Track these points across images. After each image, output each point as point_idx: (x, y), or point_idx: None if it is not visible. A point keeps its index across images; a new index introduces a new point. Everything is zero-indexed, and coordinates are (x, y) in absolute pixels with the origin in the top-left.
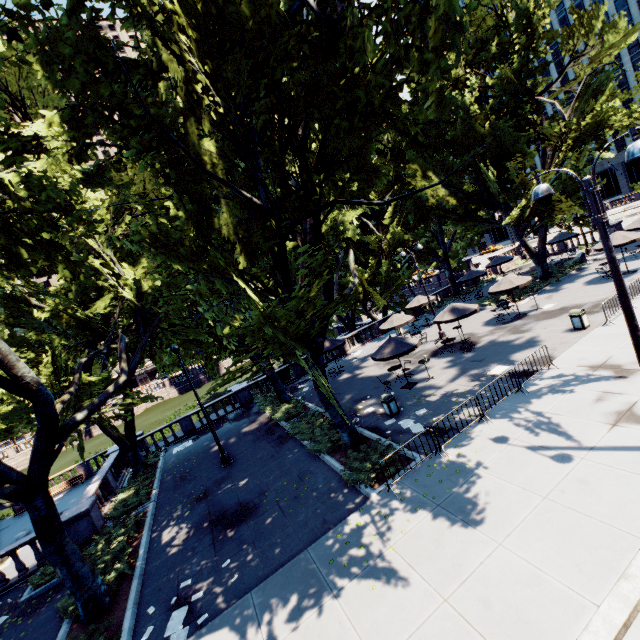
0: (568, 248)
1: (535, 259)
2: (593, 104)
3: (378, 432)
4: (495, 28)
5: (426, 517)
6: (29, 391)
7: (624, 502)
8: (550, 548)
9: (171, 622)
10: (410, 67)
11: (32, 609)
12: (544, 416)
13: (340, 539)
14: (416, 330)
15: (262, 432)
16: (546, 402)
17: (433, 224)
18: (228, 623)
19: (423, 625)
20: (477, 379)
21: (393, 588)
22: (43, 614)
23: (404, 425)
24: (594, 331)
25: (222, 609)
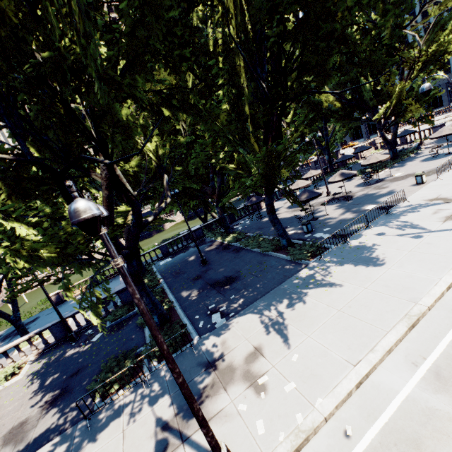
0: (407, 142)
1: (389, 146)
2: (441, 37)
3: (302, 240)
4: None
5: (346, 266)
6: (131, 200)
7: (451, 247)
8: (415, 266)
9: (213, 318)
10: None
11: (117, 328)
12: (404, 222)
13: (299, 279)
14: None
15: (220, 249)
16: (404, 217)
17: (319, 123)
18: (249, 312)
19: (357, 296)
20: (358, 212)
21: (336, 289)
22: (126, 328)
23: (318, 236)
24: (429, 184)
25: (241, 310)
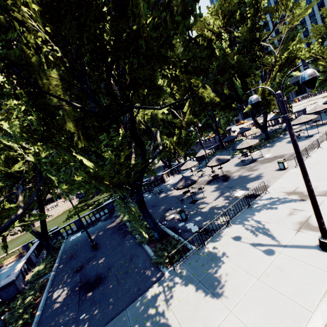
0: (279, 122)
1: (261, 129)
2: (290, 46)
3: (174, 230)
4: (238, 5)
5: (192, 290)
6: None
7: (302, 284)
8: (258, 316)
9: None
10: (194, 27)
11: None
12: (261, 223)
13: (144, 303)
14: (201, 168)
15: (116, 228)
16: (263, 214)
17: (210, 111)
18: None
19: None
20: (228, 198)
21: None
22: None
23: (188, 226)
24: (290, 171)
25: None
